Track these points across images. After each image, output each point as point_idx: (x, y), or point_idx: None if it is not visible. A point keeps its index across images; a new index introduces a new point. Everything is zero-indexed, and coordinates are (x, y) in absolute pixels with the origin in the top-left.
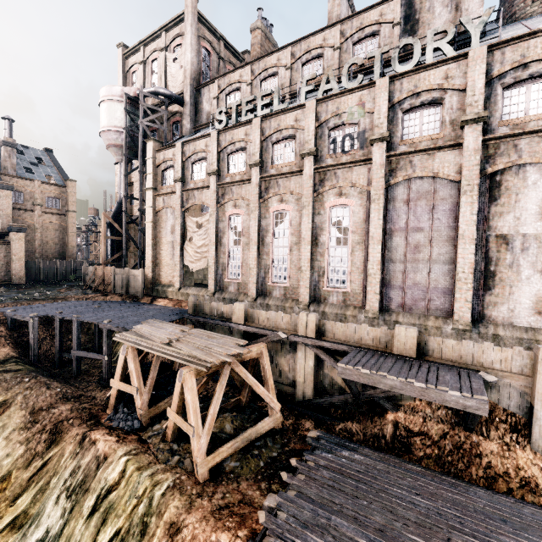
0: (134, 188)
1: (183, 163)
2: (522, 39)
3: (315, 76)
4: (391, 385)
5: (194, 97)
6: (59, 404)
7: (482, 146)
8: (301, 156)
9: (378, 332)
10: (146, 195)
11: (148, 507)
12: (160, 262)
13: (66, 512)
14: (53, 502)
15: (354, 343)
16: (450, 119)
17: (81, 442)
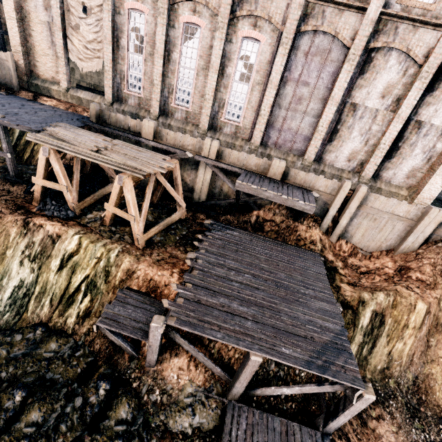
0: None
1: None
2: None
3: None
4: (268, 196)
5: None
6: None
7: (377, 19)
8: None
9: (261, 161)
10: None
11: (107, 263)
12: (33, 49)
13: (35, 270)
14: (18, 265)
15: (242, 167)
16: None
17: (25, 226)
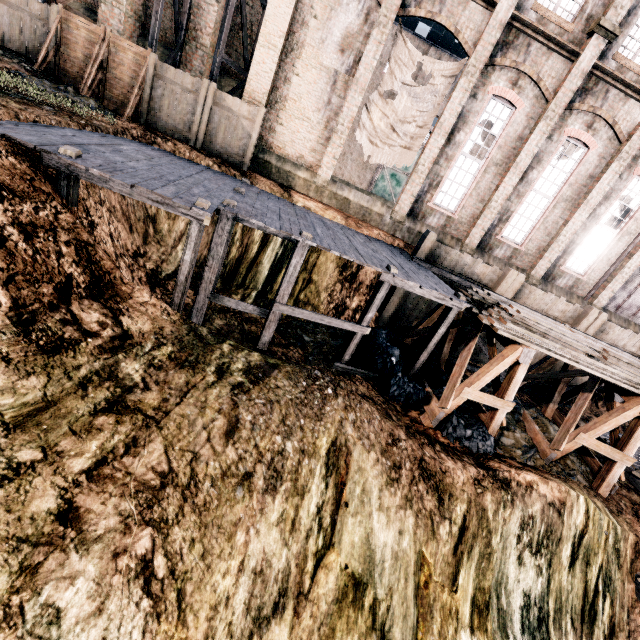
0: None
1: None
2: None
3: None
4: None
5: None
6: (395, 430)
7: None
8: None
9: None
10: None
11: (615, 537)
12: (283, 103)
13: (542, 570)
14: (515, 566)
15: (621, 347)
16: None
17: (504, 489)
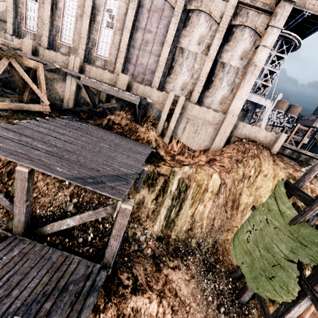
0: None
1: None
2: None
3: None
4: (105, 89)
5: None
6: None
7: None
8: None
9: (112, 76)
10: None
11: None
12: None
13: None
14: None
15: (99, 80)
16: None
17: None
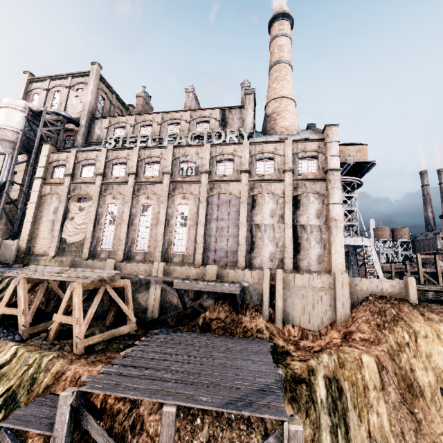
0: (16, 176)
1: (75, 164)
2: (262, 143)
3: (174, 134)
4: (200, 287)
5: (88, 123)
6: None
7: (249, 183)
8: (162, 173)
9: (199, 270)
10: (35, 182)
11: (37, 369)
12: (37, 236)
13: None
14: None
15: (185, 277)
16: (236, 169)
17: None
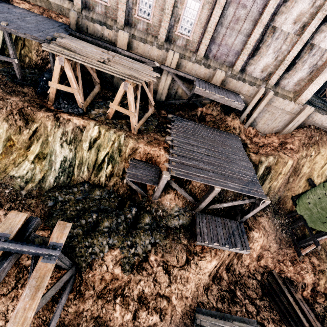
0: None
1: None
2: None
3: None
4: (215, 98)
5: None
6: (8, 96)
7: None
8: None
9: (208, 71)
10: None
11: (119, 144)
12: None
13: (72, 150)
14: (59, 147)
15: (194, 75)
16: None
17: (57, 120)
